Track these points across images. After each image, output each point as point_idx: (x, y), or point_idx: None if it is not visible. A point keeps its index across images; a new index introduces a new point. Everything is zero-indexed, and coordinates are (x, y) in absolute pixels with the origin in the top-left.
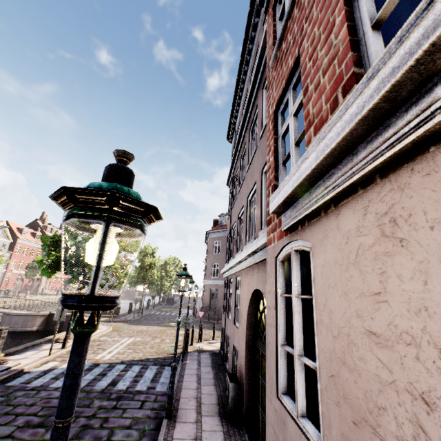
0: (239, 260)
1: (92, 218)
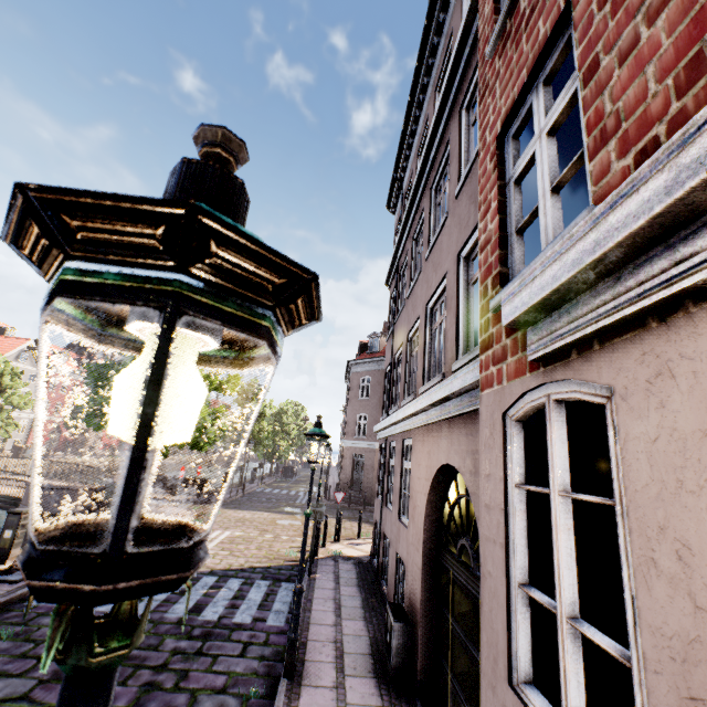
0: (412, 412)
1: (120, 299)
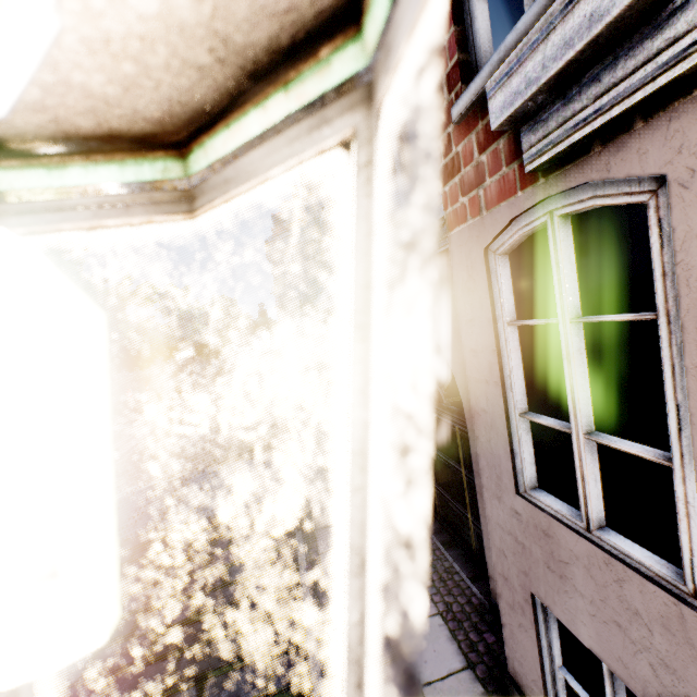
0: None
1: None
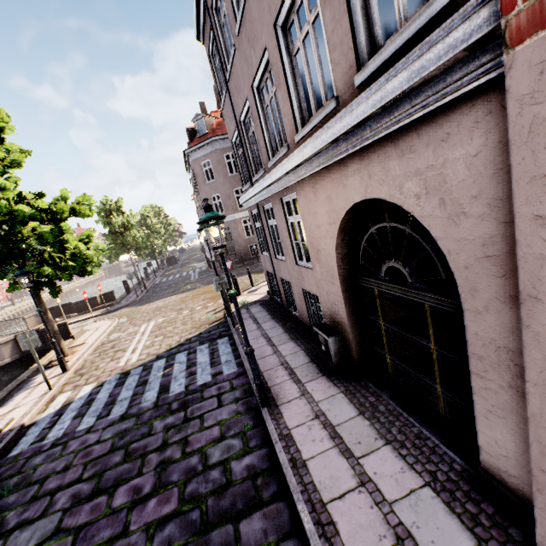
0: (299, 163)
1: None
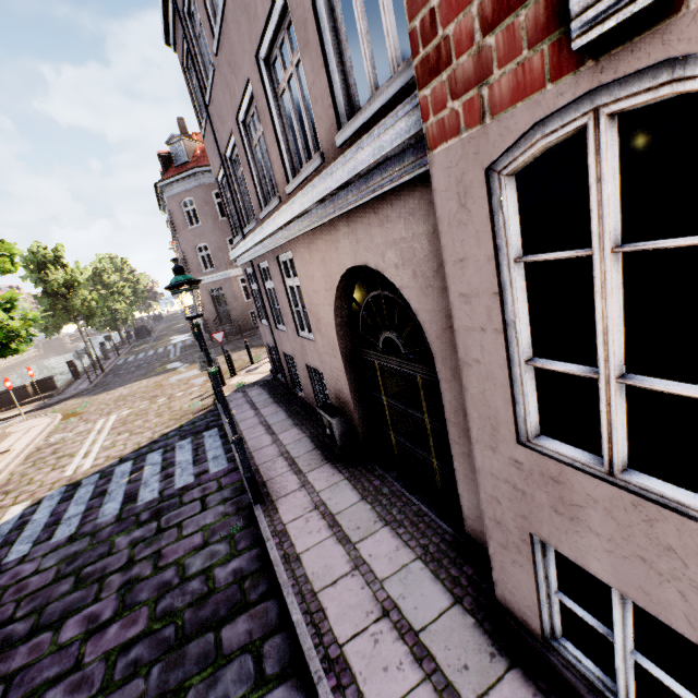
0: (289, 220)
1: None
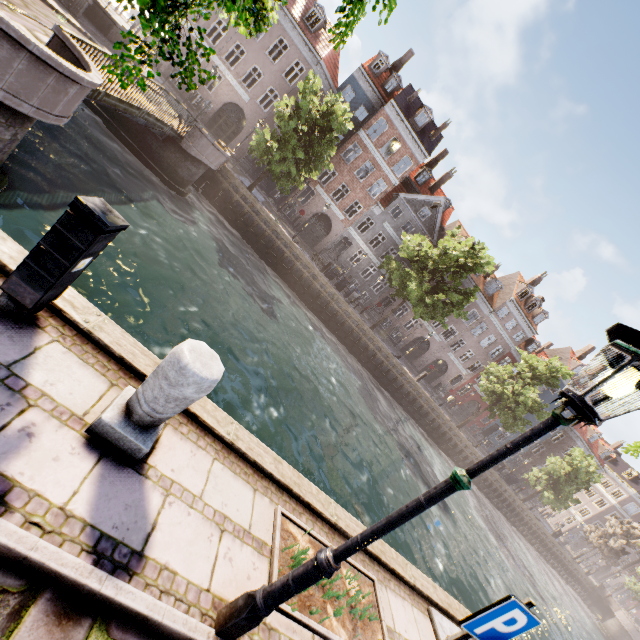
0: None
1: None
